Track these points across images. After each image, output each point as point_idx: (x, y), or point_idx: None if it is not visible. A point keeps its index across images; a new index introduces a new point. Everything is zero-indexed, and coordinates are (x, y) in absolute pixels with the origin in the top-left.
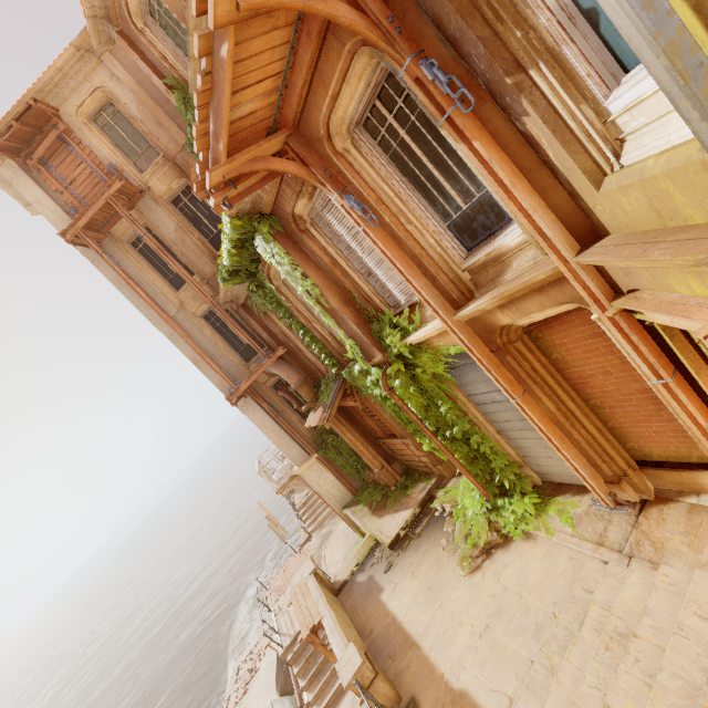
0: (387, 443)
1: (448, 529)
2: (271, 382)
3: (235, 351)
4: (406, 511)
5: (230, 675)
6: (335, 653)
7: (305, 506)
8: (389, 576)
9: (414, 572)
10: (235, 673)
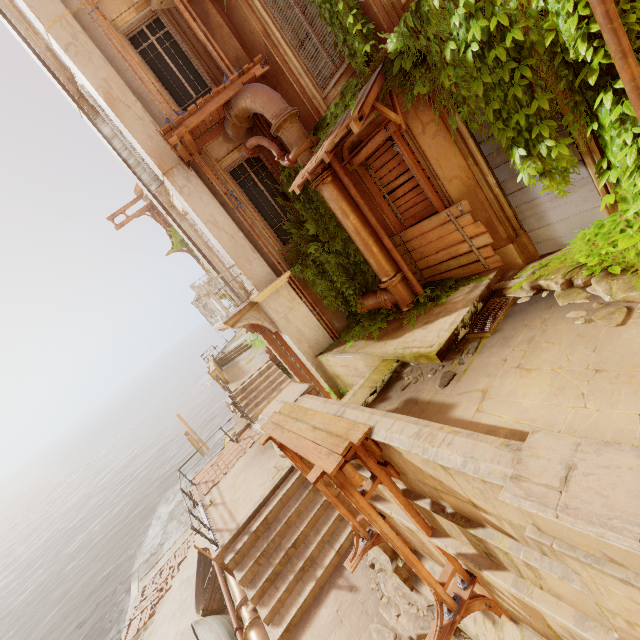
0: (408, 237)
1: (574, 300)
2: (229, 161)
3: (176, 104)
4: (452, 314)
5: (133, 597)
6: (471, 470)
7: (244, 392)
8: (458, 387)
9: (523, 366)
10: (139, 594)
